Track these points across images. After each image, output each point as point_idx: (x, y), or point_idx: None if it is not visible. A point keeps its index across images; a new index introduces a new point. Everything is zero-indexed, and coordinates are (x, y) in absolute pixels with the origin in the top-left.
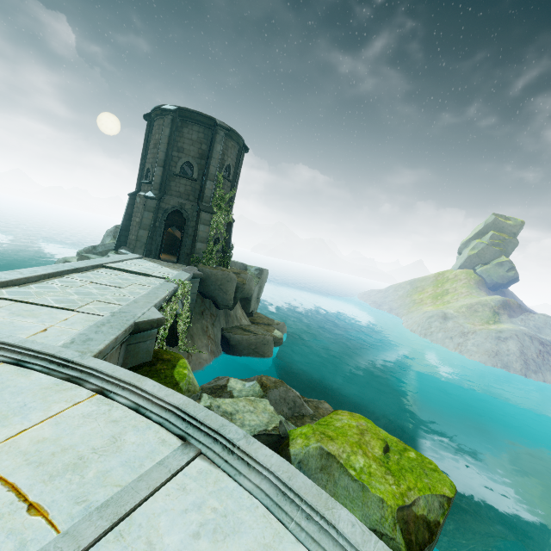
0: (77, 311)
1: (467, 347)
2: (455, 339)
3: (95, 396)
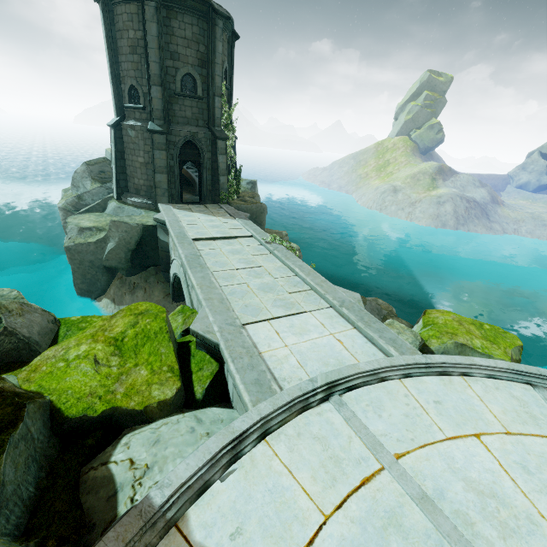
0: (308, 311)
1: (415, 215)
2: (405, 210)
3: (464, 378)
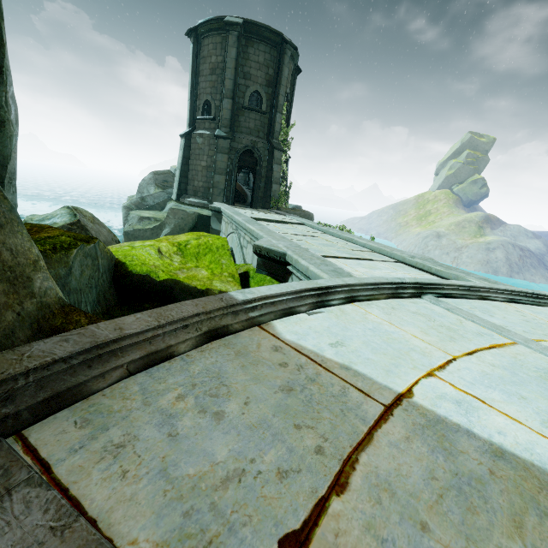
0: (375, 260)
1: (462, 260)
2: (451, 254)
3: None
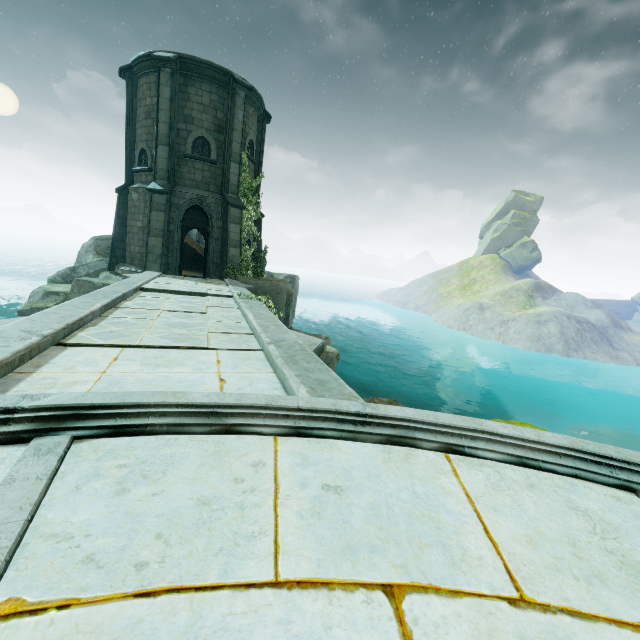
0: (213, 348)
1: (509, 336)
2: (496, 329)
3: (450, 457)
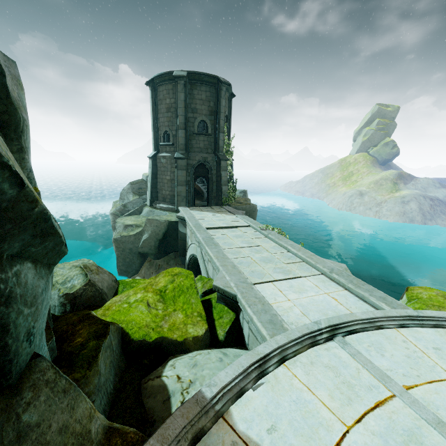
0: (303, 276)
1: (383, 213)
2: (373, 209)
3: None
